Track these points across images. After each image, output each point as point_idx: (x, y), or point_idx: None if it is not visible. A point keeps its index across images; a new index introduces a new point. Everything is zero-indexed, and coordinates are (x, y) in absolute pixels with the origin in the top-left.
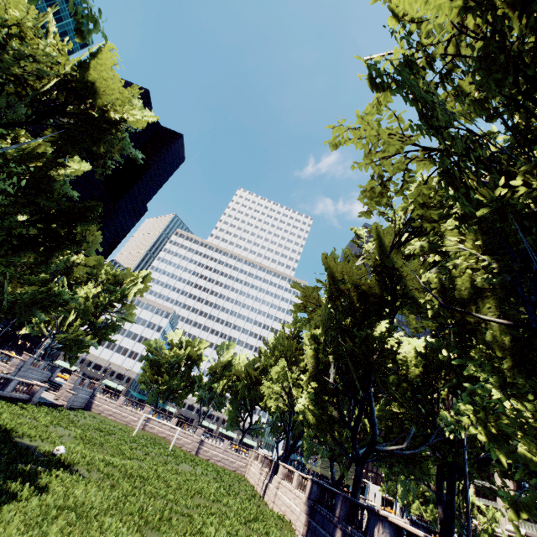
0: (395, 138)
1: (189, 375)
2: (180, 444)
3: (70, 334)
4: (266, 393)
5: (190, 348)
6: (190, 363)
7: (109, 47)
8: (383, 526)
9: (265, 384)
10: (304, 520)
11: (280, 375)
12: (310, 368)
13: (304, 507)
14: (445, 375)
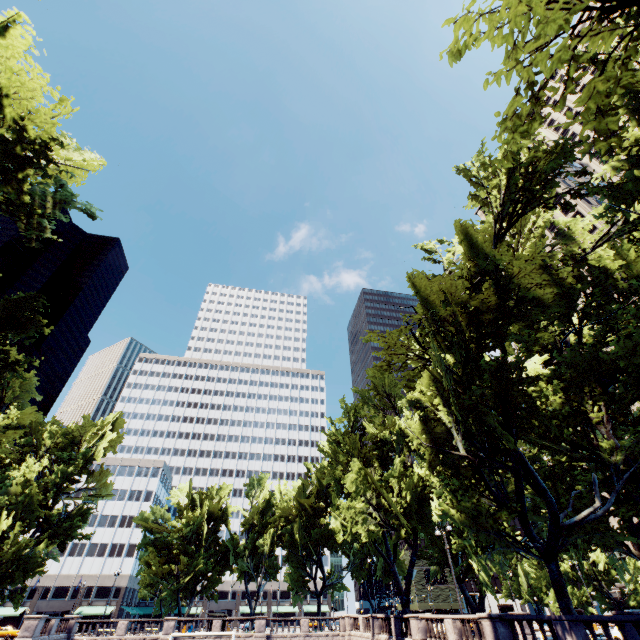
0: (554, 7)
1: (216, 544)
2: None
3: (6, 552)
4: (349, 519)
5: (209, 502)
6: (215, 525)
7: (20, 19)
8: None
9: (344, 507)
10: None
11: (360, 486)
12: (425, 448)
13: None
14: (590, 393)
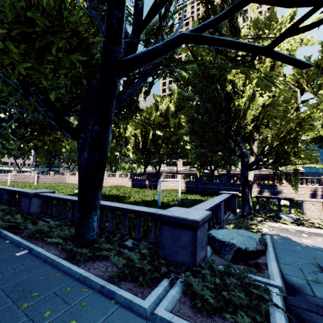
0: None
1: None
2: (25, 181)
3: None
4: None
5: None
6: None
7: None
8: (162, 176)
9: None
10: (131, 183)
11: None
12: (133, 144)
13: (130, 180)
14: (165, 141)
